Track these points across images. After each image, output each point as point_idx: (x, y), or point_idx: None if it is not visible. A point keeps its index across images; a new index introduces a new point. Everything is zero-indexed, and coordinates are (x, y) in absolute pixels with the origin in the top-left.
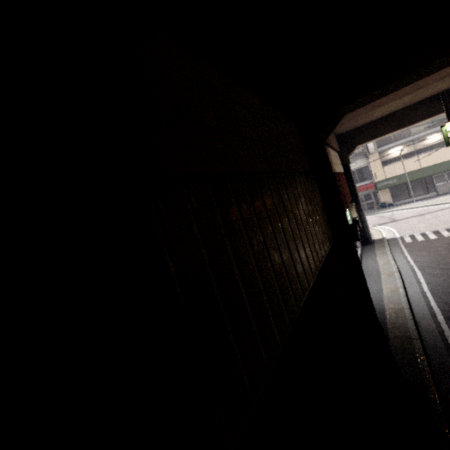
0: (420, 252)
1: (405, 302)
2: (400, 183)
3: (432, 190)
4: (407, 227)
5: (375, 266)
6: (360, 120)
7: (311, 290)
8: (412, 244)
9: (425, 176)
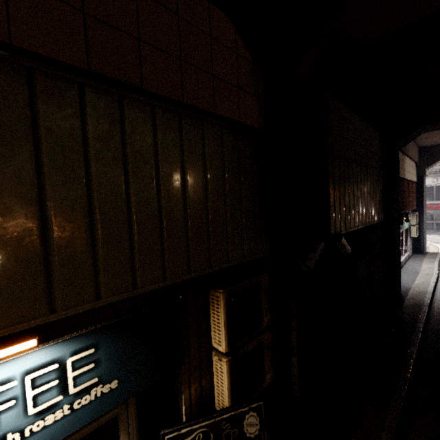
0: None
1: (430, 290)
2: None
3: None
4: None
5: (417, 268)
6: None
7: (358, 230)
8: None
9: None
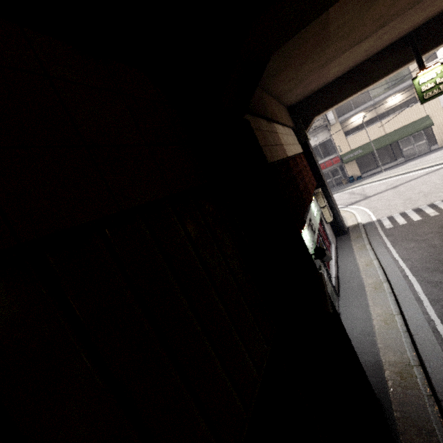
0: (407, 242)
1: (410, 349)
2: (366, 153)
3: (400, 157)
4: (382, 205)
5: (356, 271)
6: (312, 82)
7: None
8: (394, 230)
9: (390, 142)
